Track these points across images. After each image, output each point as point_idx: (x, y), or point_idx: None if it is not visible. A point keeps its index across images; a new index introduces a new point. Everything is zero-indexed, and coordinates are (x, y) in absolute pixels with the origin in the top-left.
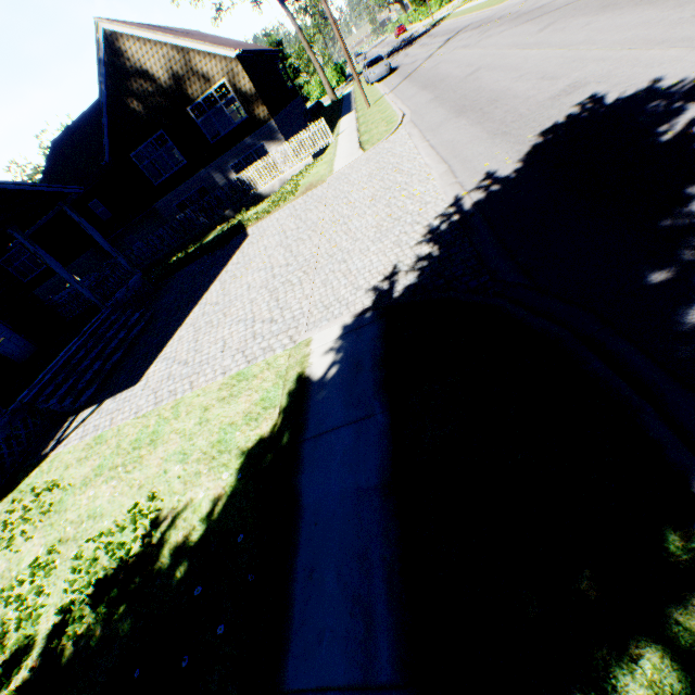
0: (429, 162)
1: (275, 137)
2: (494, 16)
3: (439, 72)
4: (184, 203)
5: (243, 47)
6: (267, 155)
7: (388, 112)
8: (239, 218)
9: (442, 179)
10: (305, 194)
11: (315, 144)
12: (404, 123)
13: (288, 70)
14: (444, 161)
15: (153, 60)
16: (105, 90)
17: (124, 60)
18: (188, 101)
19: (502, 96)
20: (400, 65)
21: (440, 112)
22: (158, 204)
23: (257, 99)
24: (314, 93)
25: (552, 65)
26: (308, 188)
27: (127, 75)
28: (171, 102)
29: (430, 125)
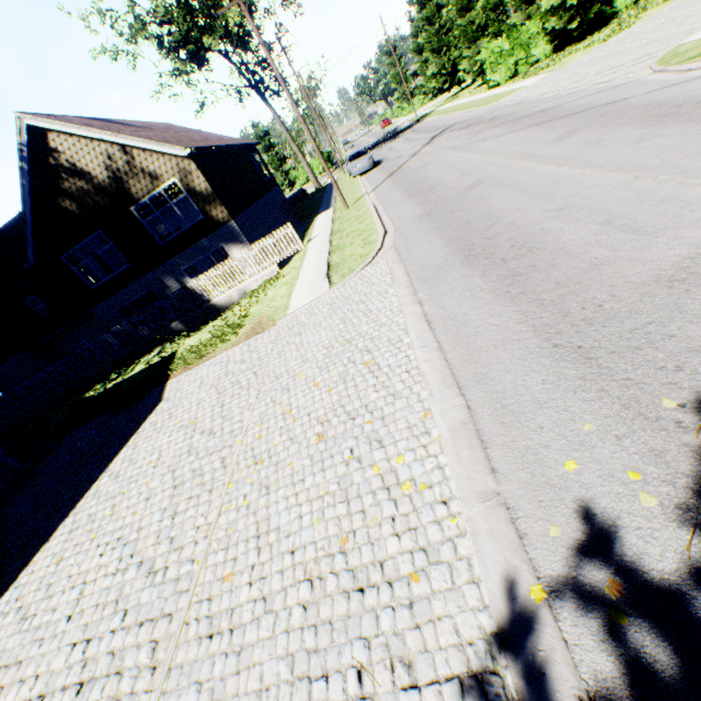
0: (426, 366)
1: (236, 238)
2: (484, 117)
3: (427, 175)
4: (134, 302)
5: (207, 142)
6: (222, 263)
7: (367, 222)
8: (175, 346)
9: (459, 454)
10: (248, 341)
11: (281, 251)
12: (385, 247)
13: (275, 157)
14: (456, 380)
15: (89, 157)
16: (29, 188)
17: (54, 156)
18: (132, 200)
19: (536, 241)
20: (384, 159)
21: (435, 243)
22: (95, 309)
23: (215, 199)
24: (301, 178)
25: (615, 200)
26: (255, 327)
27: (58, 172)
28: (111, 201)
29: (422, 266)
